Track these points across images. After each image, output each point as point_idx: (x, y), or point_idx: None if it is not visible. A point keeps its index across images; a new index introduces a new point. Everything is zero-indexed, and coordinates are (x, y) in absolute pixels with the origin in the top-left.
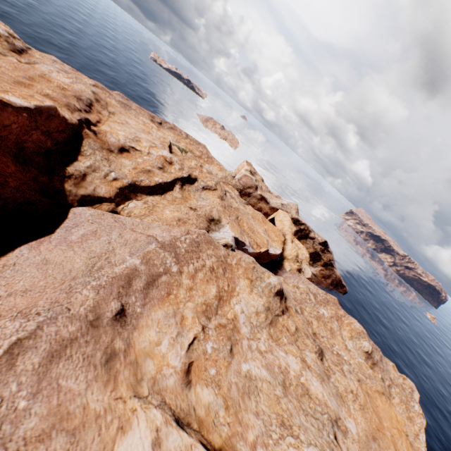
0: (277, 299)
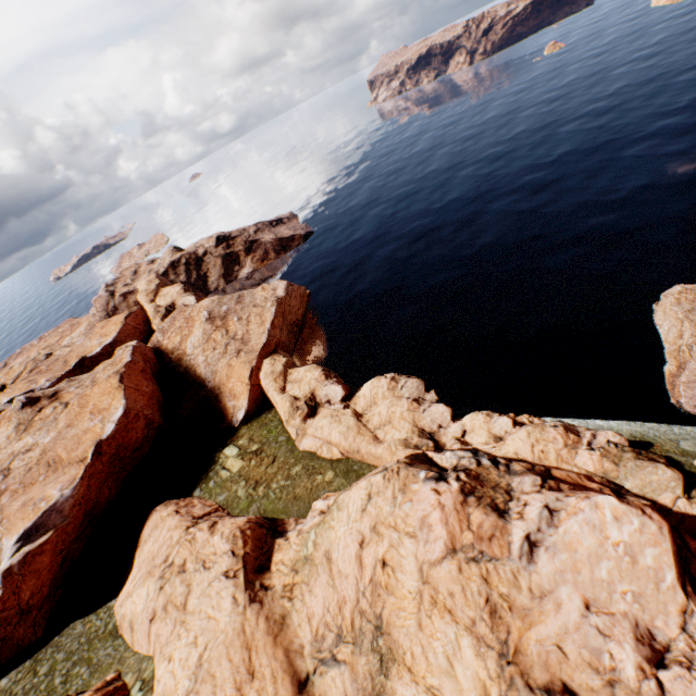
0: (27, 410)
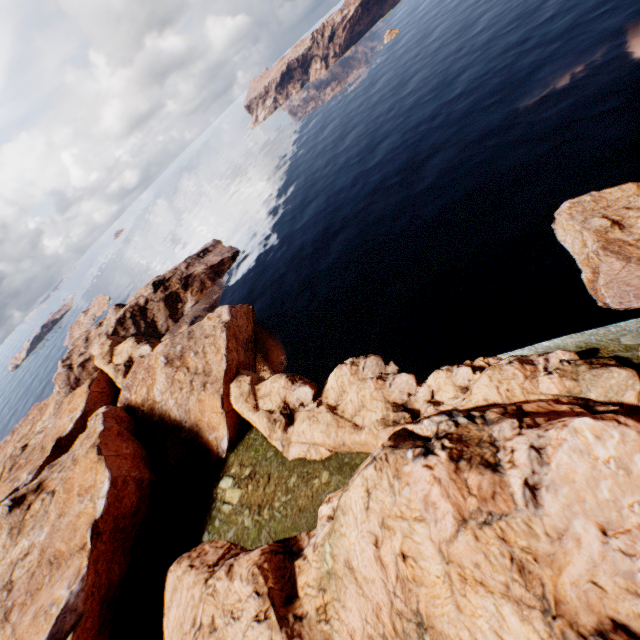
0: (15, 512)
